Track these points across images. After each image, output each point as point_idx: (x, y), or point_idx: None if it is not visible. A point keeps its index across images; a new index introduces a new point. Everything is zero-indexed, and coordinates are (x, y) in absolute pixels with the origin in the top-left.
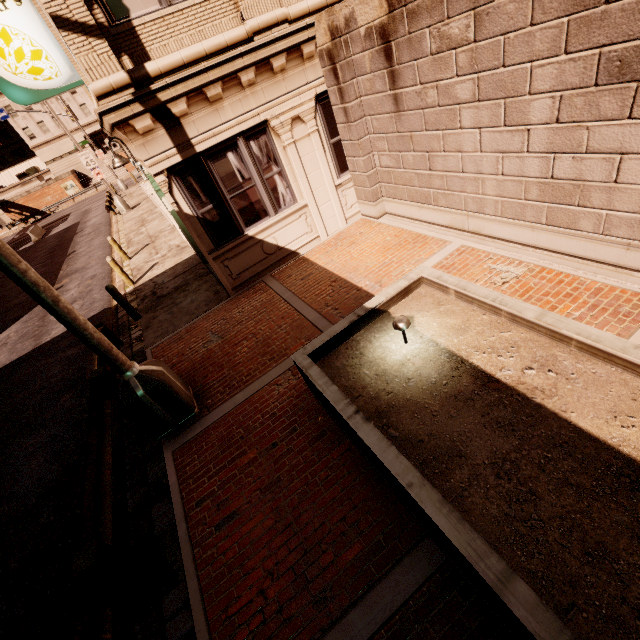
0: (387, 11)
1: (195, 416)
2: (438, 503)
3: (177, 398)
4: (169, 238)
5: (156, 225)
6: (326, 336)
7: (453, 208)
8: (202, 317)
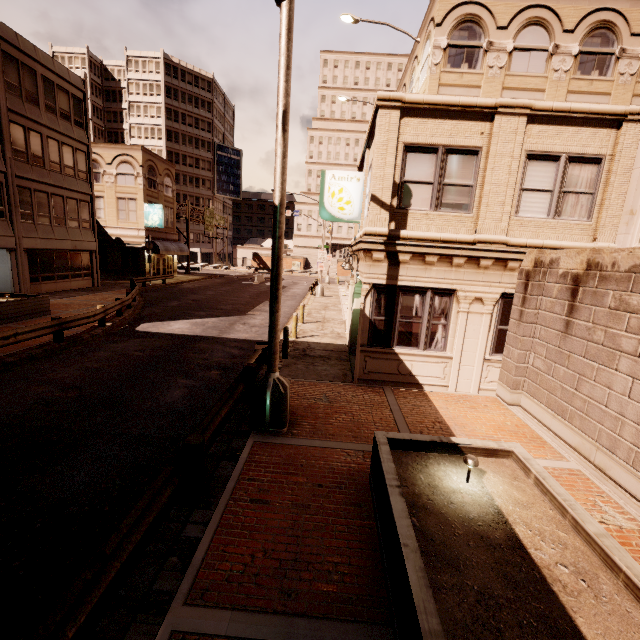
0: (584, 268)
1: (281, 432)
2: (418, 567)
3: (283, 410)
4: (336, 326)
5: (333, 314)
6: (408, 436)
7: (585, 433)
8: (325, 382)
